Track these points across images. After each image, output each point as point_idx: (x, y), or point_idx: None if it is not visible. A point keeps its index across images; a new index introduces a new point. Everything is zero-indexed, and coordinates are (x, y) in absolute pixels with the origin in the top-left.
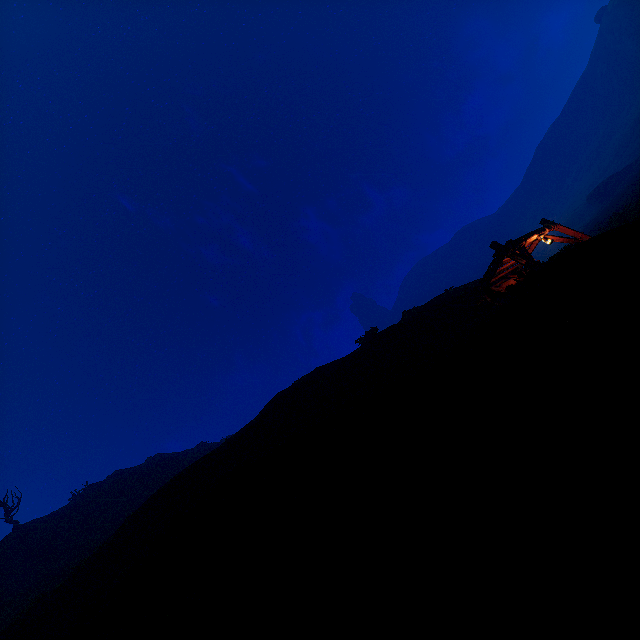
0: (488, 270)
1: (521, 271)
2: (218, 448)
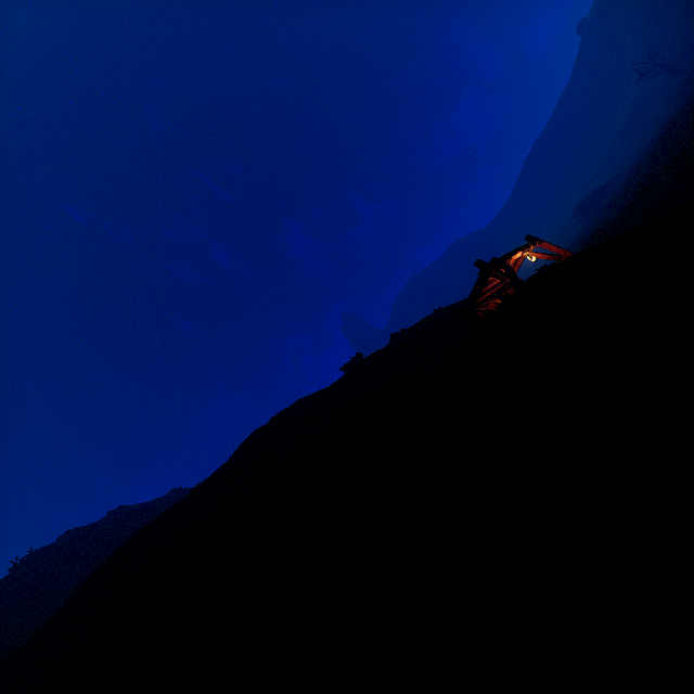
0: (474, 290)
1: (508, 289)
2: (183, 500)
